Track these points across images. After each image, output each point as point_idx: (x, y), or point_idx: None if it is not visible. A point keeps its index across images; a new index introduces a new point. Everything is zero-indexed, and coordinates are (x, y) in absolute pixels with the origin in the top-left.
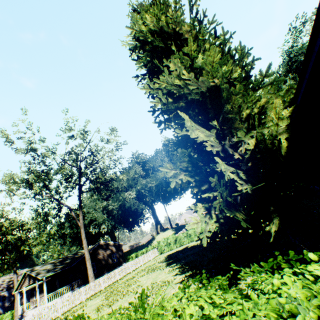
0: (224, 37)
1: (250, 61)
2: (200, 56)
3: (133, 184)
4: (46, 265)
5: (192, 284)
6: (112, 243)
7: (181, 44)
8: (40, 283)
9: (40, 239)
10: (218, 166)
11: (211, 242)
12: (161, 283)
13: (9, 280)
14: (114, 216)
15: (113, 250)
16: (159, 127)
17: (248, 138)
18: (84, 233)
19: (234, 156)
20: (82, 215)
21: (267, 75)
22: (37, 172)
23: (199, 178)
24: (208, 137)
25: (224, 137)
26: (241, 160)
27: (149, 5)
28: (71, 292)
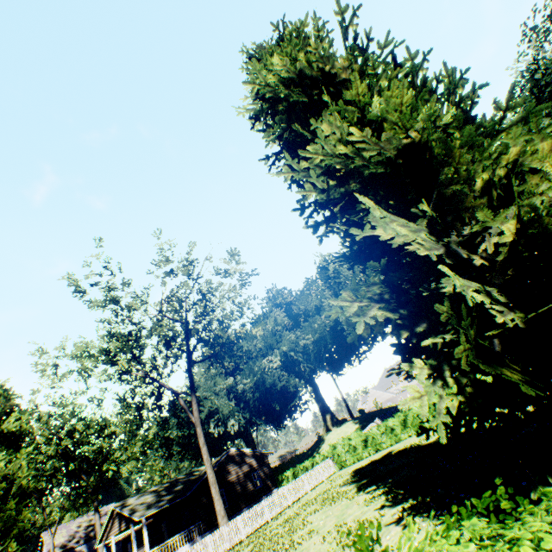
0: (413, 63)
1: (468, 93)
2: (376, 99)
3: (274, 343)
4: (144, 495)
5: (422, 526)
6: (250, 451)
7: (336, 91)
8: (136, 529)
9: (132, 449)
10: (446, 283)
11: (449, 437)
12: (355, 525)
13: (87, 525)
14: (248, 403)
15: (253, 464)
16: (316, 233)
17: (500, 221)
18: (202, 434)
19: (472, 262)
20: (196, 403)
21: (511, 107)
22: (121, 335)
23: (407, 311)
24: (416, 233)
25: (446, 230)
26: (483, 271)
27: (274, 45)
28: (188, 545)
